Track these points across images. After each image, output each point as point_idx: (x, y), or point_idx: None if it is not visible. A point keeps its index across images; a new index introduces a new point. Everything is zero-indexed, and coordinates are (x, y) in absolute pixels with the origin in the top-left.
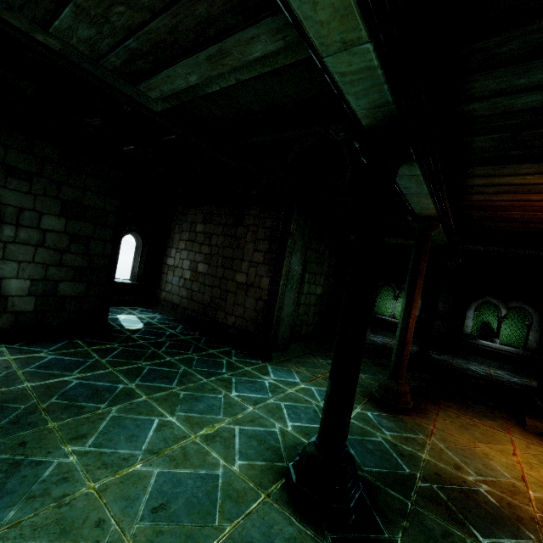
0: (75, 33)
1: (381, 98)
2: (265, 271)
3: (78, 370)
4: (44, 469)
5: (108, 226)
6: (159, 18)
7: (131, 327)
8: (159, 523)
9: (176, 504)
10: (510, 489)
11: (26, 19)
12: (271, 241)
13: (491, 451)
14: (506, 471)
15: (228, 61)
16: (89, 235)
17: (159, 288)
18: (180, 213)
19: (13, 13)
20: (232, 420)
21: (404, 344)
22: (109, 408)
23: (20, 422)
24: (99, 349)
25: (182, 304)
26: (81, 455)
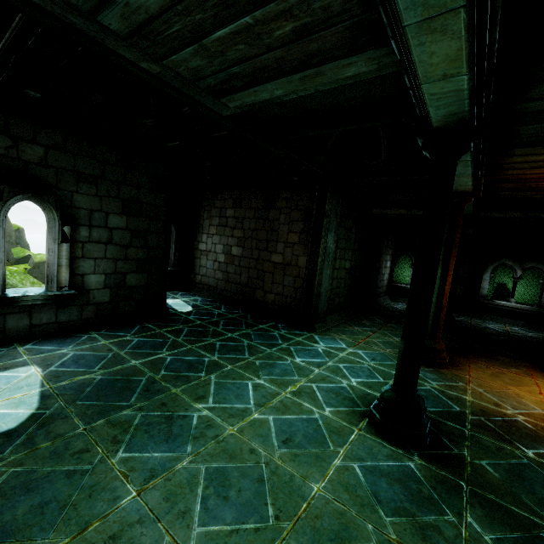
0: (186, 63)
1: (458, 109)
2: (301, 250)
3: (165, 348)
4: (191, 420)
5: (159, 220)
6: (272, 52)
7: (182, 309)
8: (292, 449)
9: (297, 438)
10: (541, 418)
11: (140, 53)
12: (305, 222)
13: (521, 392)
14: (536, 405)
15: (319, 79)
16: (145, 229)
17: (193, 273)
18: (207, 199)
19: (130, 48)
20: (307, 380)
21: (440, 309)
22: (209, 376)
23: (150, 389)
24: (170, 330)
25: (219, 285)
26: (210, 409)
